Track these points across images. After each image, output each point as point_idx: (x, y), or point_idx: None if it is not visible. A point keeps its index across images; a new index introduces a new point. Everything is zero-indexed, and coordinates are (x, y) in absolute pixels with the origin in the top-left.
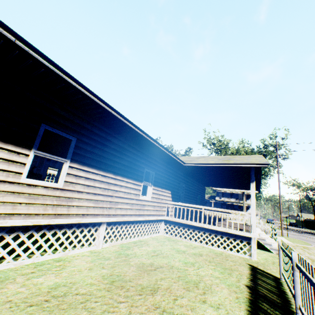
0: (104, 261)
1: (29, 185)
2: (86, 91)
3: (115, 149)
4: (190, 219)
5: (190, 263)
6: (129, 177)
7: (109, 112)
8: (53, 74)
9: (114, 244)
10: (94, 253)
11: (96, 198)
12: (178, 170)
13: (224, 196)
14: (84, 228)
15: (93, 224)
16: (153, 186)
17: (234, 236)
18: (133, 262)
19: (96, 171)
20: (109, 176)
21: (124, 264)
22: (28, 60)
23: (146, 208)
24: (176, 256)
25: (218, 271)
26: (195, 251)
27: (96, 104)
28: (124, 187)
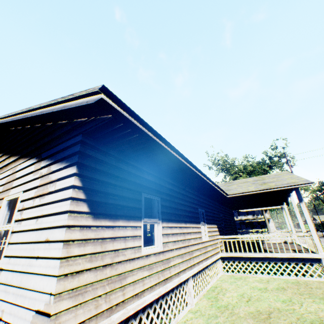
0: (216, 319)
1: (146, 255)
2: (180, 157)
3: (180, 198)
4: (238, 249)
5: (288, 301)
6: (192, 222)
7: (189, 169)
8: (164, 151)
9: (199, 298)
10: (196, 312)
11: (180, 252)
12: (215, 201)
13: (240, 214)
14: (179, 287)
15: (183, 281)
16: (206, 224)
17: (301, 259)
18: (240, 313)
19: (175, 224)
20: (182, 226)
21: (237, 317)
22: (144, 145)
23: (208, 250)
24: (266, 295)
25: (321, 303)
26: (274, 286)
27: (182, 165)
28: (192, 233)
